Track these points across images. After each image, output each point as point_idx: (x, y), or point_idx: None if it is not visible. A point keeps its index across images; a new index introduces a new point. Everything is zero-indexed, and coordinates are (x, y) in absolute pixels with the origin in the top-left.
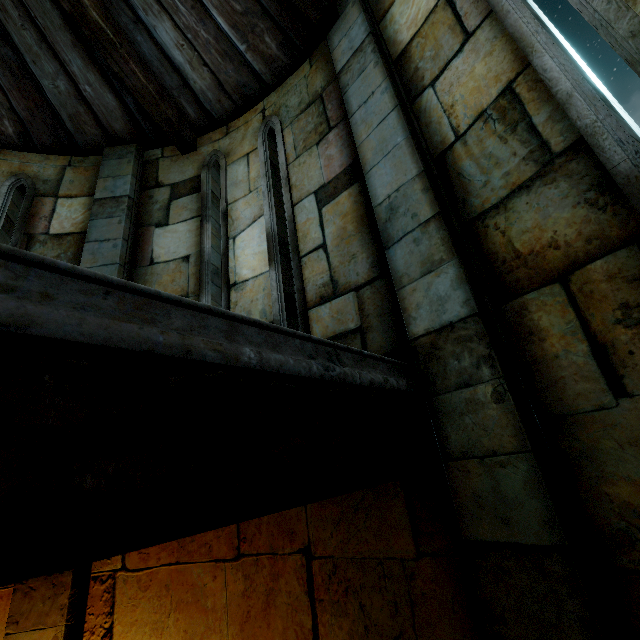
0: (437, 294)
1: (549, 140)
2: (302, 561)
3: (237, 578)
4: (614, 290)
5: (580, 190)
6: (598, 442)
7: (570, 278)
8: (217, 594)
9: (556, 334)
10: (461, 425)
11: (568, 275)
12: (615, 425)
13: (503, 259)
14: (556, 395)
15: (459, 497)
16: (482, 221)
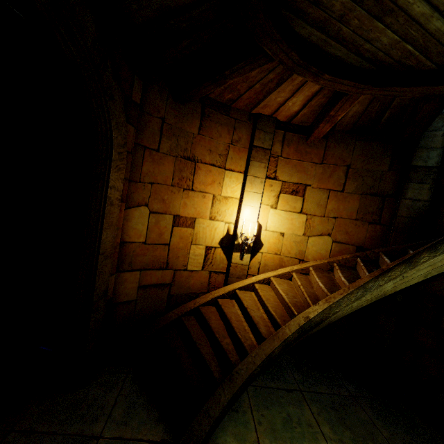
0: None
1: None
2: (346, 168)
3: (320, 169)
4: None
5: None
6: None
7: None
8: (312, 171)
9: None
10: (426, 140)
11: None
12: None
13: None
14: None
15: (415, 156)
16: None
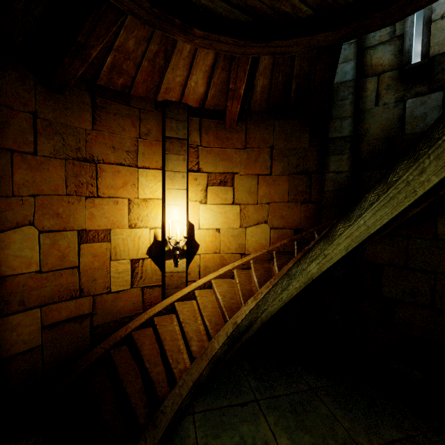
0: (345, 71)
1: (396, 30)
2: (270, 150)
3: (244, 154)
4: (388, 81)
5: (395, 50)
6: (367, 116)
7: (380, 75)
8: (237, 158)
9: (370, 90)
10: (337, 111)
11: (380, 74)
12: (372, 112)
13: (367, 65)
14: (363, 106)
15: (330, 128)
16: (366, 50)
